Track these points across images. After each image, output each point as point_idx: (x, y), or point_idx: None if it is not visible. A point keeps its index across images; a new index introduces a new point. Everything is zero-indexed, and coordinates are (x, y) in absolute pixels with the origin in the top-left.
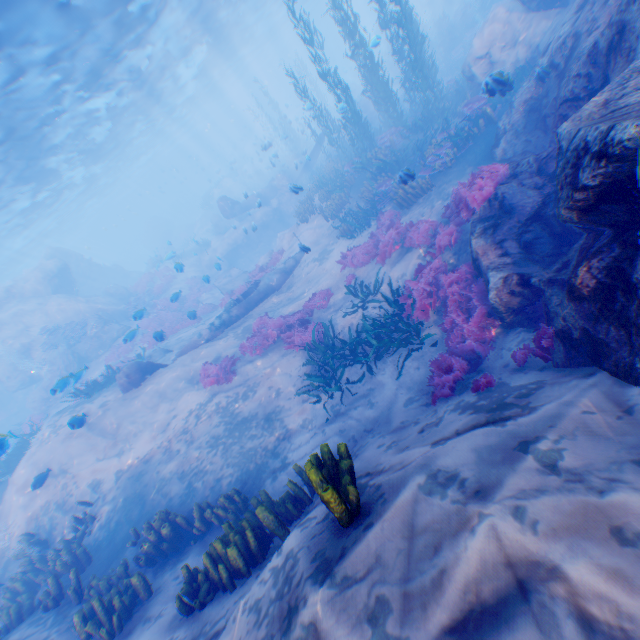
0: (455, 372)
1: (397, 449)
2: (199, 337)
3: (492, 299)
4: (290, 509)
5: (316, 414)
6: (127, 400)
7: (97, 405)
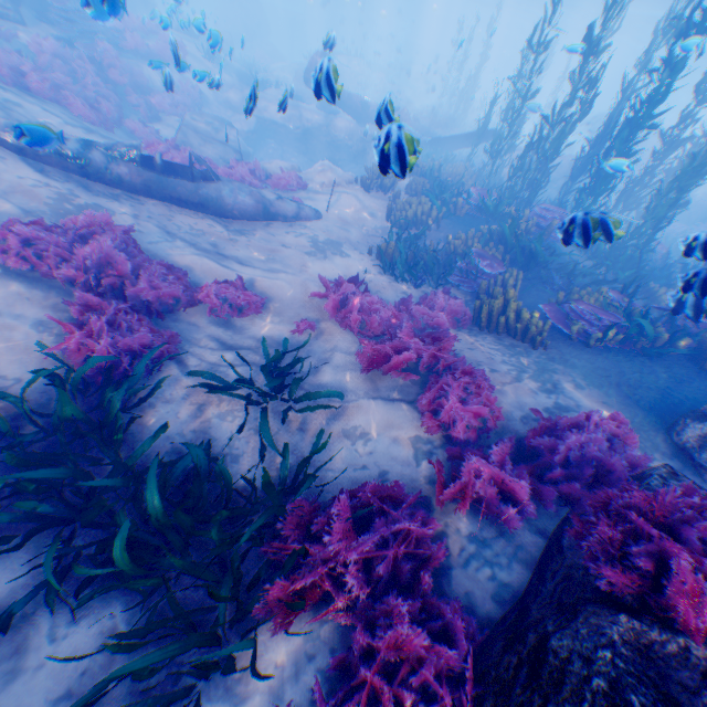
0: None
1: None
2: (9, 128)
3: None
4: None
5: None
6: None
7: None
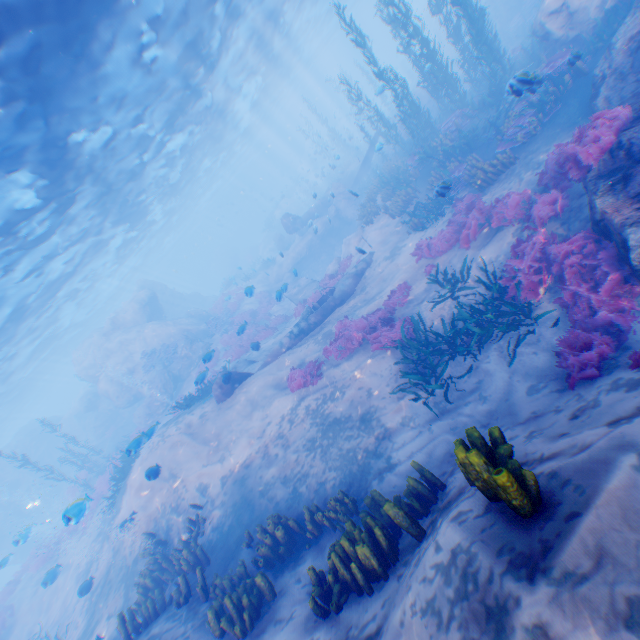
0: (598, 348)
1: (549, 436)
2: (280, 346)
3: (634, 260)
4: (417, 509)
5: (417, 412)
6: (221, 409)
7: (196, 415)
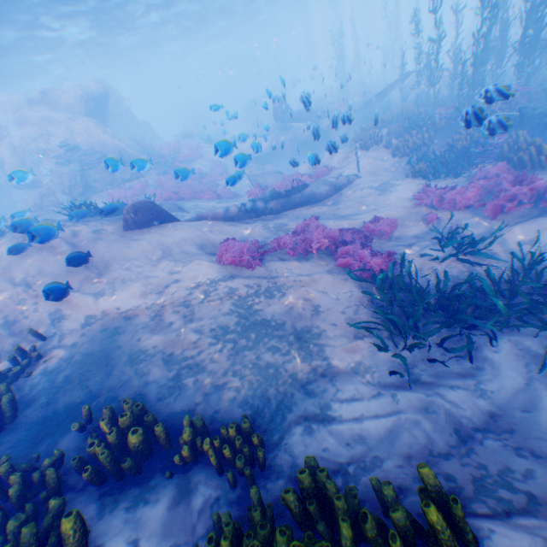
0: None
1: None
2: (224, 211)
3: None
4: None
5: (378, 364)
6: (126, 240)
7: (91, 231)
